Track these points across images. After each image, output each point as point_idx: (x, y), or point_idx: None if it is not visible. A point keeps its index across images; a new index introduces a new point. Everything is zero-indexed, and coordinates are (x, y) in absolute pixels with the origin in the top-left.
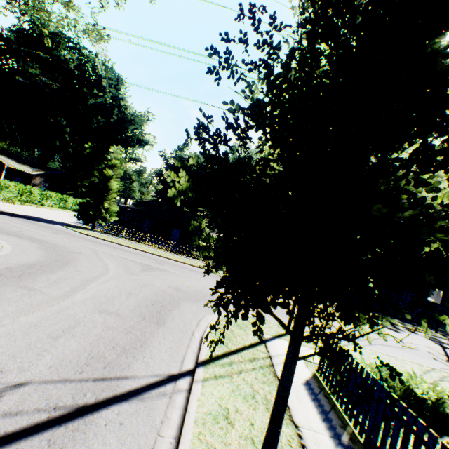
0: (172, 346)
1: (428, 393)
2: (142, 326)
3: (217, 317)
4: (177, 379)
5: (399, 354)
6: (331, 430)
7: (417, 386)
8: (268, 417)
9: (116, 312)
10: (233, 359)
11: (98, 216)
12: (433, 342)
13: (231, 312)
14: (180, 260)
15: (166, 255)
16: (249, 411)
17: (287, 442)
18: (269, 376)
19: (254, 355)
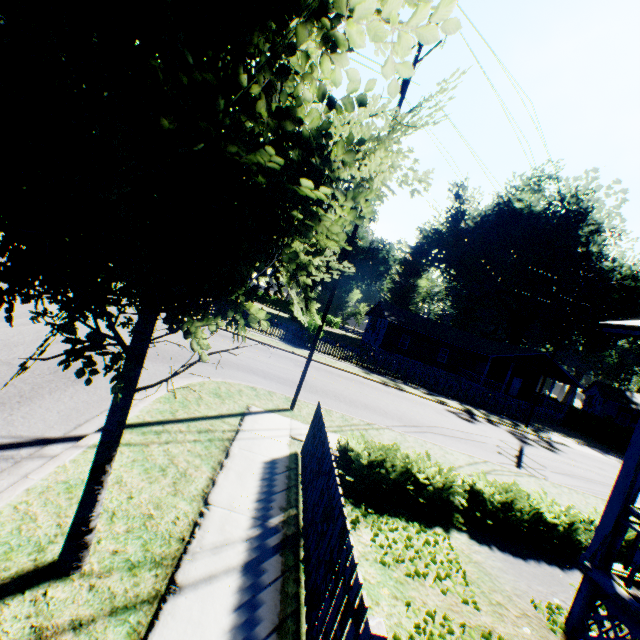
0: (77, 407)
1: (434, 479)
2: (43, 381)
3: (188, 382)
4: (49, 444)
5: (452, 445)
6: (261, 511)
7: (424, 471)
8: (166, 492)
9: (8, 361)
10: (171, 428)
11: None
12: (513, 437)
13: (59, 328)
14: None
15: None
16: (140, 484)
17: (174, 519)
18: (215, 450)
19: (212, 427)
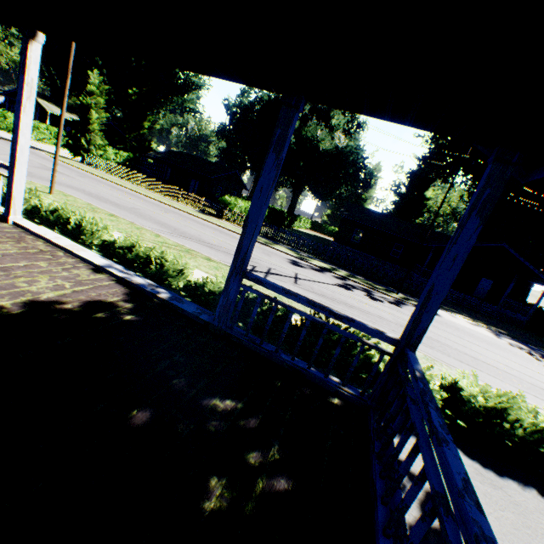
0: None
1: None
2: None
3: None
4: None
5: (193, 246)
6: None
7: None
8: None
9: None
10: None
11: (82, 148)
12: (337, 283)
13: None
14: (127, 186)
15: (119, 182)
16: None
17: None
18: None
19: None
